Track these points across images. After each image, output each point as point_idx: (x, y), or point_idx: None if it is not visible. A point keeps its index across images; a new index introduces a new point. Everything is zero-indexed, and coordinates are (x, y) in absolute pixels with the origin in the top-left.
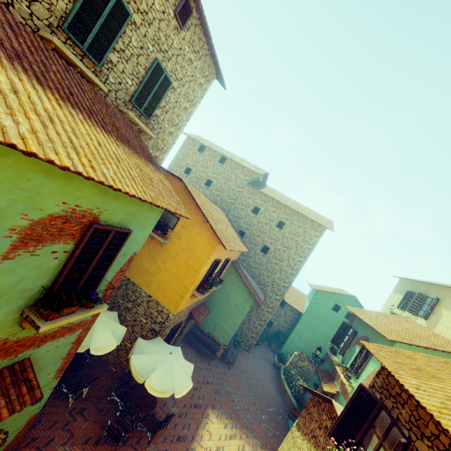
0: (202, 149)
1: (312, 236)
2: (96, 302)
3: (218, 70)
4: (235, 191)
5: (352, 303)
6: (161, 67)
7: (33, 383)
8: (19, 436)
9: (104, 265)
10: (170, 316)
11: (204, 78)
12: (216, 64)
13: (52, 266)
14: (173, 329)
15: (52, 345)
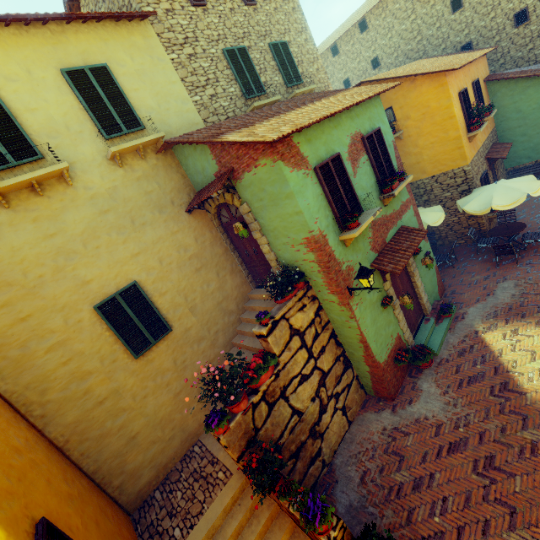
0: (335, 50)
1: None
2: (404, 174)
3: None
4: (408, 28)
5: None
6: (274, 44)
7: (417, 229)
8: (439, 280)
9: (386, 157)
10: (466, 169)
11: (290, 1)
12: None
13: (369, 171)
14: (481, 179)
15: (406, 218)
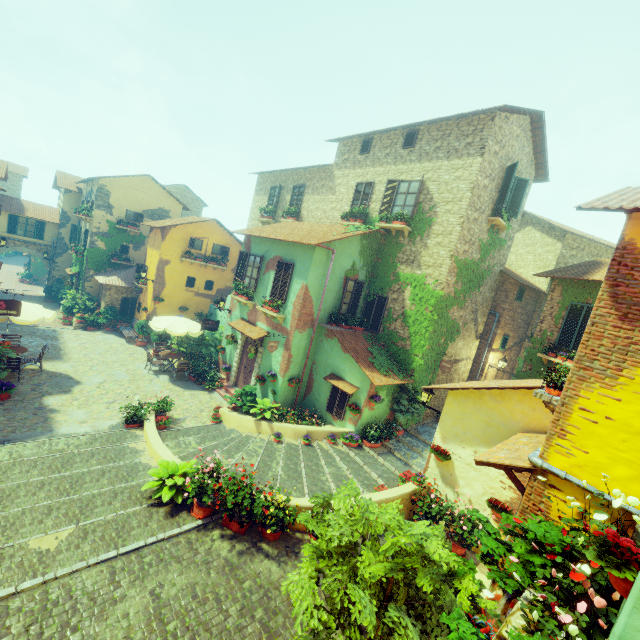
0: None
1: (16, 181)
2: None
3: None
4: None
5: None
6: None
7: None
8: None
9: None
10: None
11: None
12: None
13: None
14: None
15: None
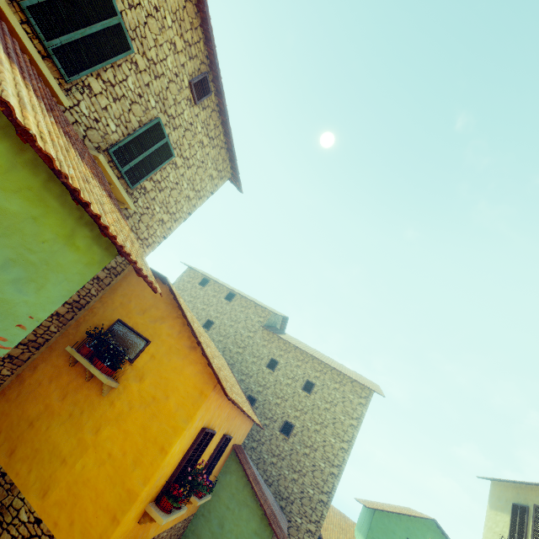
0: (205, 283)
1: (355, 404)
2: None
3: (235, 166)
4: (244, 336)
5: (434, 535)
6: (163, 130)
7: None
8: None
9: None
10: None
11: (217, 172)
12: (233, 160)
13: None
14: None
15: None
